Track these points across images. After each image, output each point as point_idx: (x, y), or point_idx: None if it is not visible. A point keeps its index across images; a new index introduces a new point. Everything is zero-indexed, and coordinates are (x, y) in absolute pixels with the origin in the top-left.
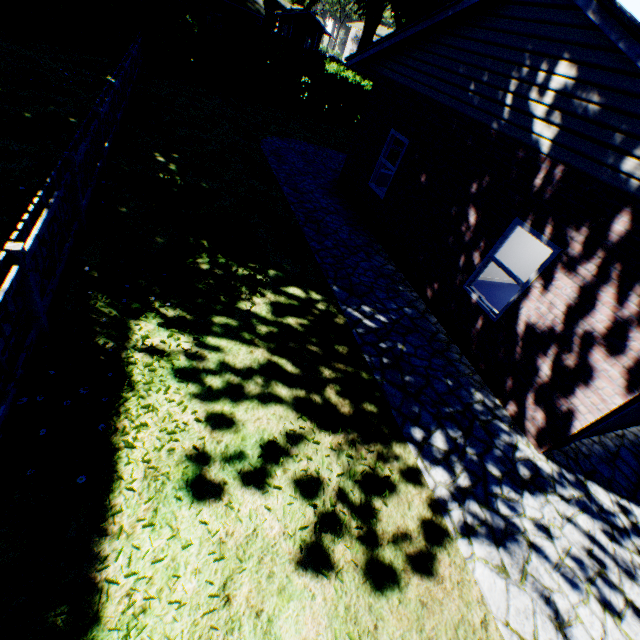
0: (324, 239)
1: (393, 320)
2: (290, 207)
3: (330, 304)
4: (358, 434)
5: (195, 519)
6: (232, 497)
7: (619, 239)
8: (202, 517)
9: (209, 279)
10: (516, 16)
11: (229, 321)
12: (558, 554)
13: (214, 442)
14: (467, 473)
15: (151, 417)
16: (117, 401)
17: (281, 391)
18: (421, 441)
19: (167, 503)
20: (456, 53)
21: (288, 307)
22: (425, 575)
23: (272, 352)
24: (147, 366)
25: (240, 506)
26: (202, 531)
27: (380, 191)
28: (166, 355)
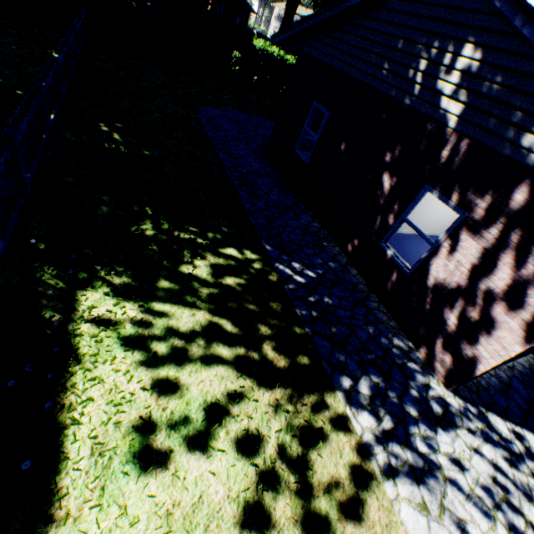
0: (257, 201)
1: (320, 274)
2: (226, 172)
3: (264, 262)
4: (293, 388)
5: (142, 493)
6: (178, 465)
7: (519, 207)
8: (149, 489)
9: (153, 245)
10: (425, 1)
11: (172, 285)
12: (469, 485)
13: (160, 409)
14: (389, 416)
15: (97, 390)
16: (63, 376)
17: (222, 351)
18: (348, 389)
19: (114, 479)
20: (371, 34)
21: (226, 268)
22: (358, 522)
23: (213, 313)
24: (93, 337)
25: (186, 473)
26: (149, 504)
27: (305, 156)
28: (112, 324)
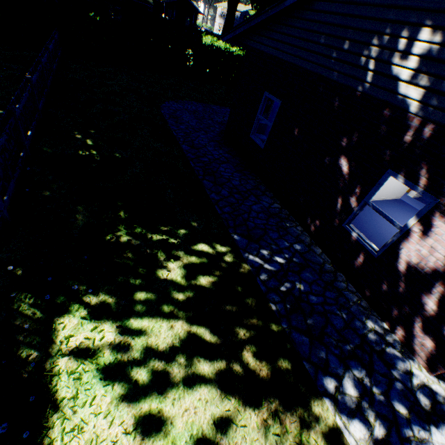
0: (220, 189)
1: (287, 259)
2: (190, 163)
3: (234, 254)
4: (279, 401)
5: None
6: None
7: None
8: None
9: (127, 253)
10: None
11: (148, 295)
12: None
13: None
14: (380, 419)
15: None
16: (40, 431)
17: (203, 367)
18: (334, 392)
19: None
20: (316, 26)
21: (199, 266)
22: None
23: (190, 322)
24: (71, 374)
25: None
26: None
27: (260, 142)
28: (90, 353)
